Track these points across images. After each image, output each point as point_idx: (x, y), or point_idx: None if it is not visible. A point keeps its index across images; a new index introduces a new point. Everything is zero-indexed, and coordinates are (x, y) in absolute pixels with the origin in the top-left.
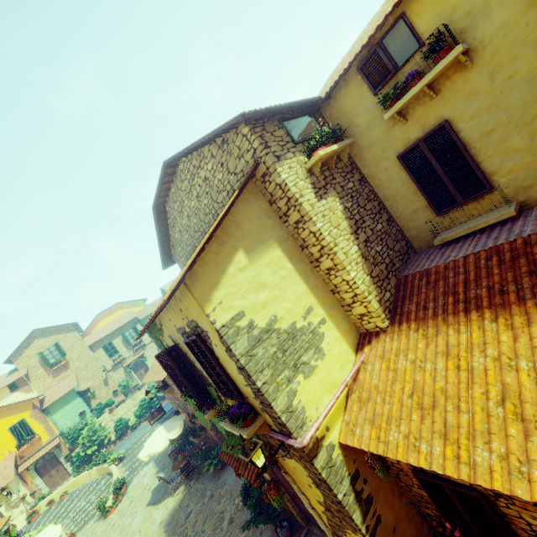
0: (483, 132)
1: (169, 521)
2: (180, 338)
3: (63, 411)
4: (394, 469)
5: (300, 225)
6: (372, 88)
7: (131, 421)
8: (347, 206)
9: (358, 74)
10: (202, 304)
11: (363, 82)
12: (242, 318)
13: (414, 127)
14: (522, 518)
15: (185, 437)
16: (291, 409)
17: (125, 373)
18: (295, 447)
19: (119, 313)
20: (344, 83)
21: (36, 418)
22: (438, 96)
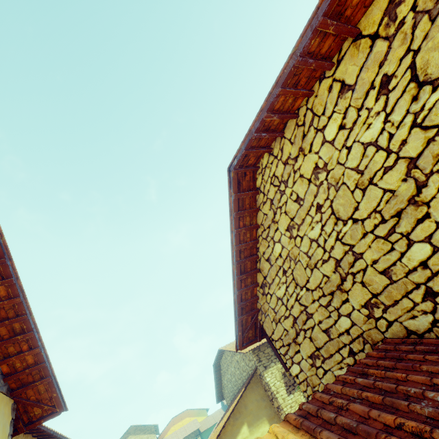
0: None
1: None
2: None
3: None
4: None
5: (279, 410)
6: None
7: None
8: None
9: None
10: None
11: None
12: None
13: None
14: None
15: None
16: None
17: None
18: None
19: (187, 420)
20: None
21: None
22: None
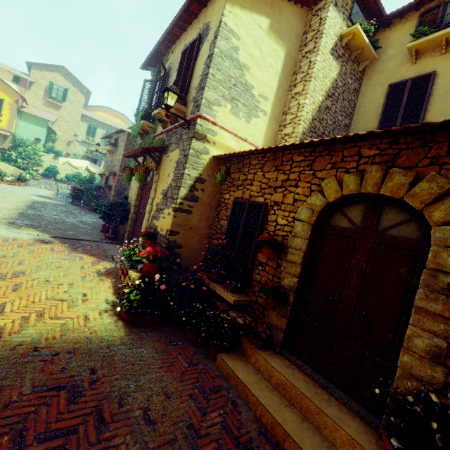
0: (447, 90)
1: (40, 202)
2: (179, 58)
3: (29, 125)
4: (222, 206)
5: (308, 55)
6: (416, 31)
7: (60, 176)
8: (338, 82)
9: (417, 18)
10: (228, 0)
11: (415, 26)
12: (236, 39)
13: (415, 70)
14: (276, 221)
15: (91, 192)
16: (211, 106)
17: (84, 153)
18: (195, 113)
19: (118, 121)
20: (405, 21)
21: (11, 108)
22: (445, 55)
